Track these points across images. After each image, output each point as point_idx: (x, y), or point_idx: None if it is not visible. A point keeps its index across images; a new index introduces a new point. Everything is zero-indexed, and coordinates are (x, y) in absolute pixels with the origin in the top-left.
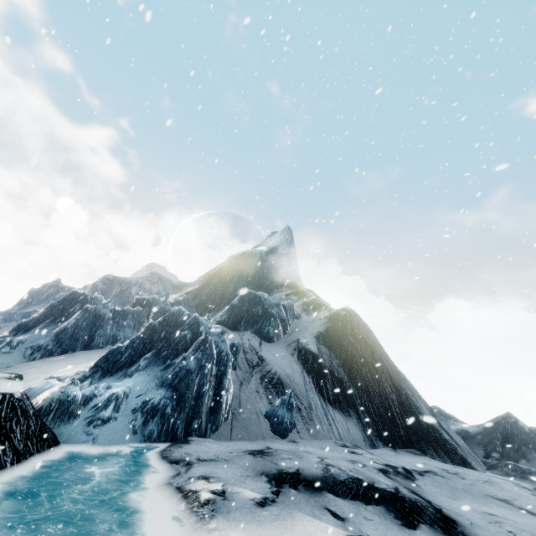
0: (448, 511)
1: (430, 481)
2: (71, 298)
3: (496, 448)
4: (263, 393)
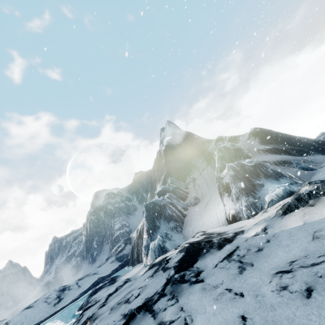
0: None
1: None
2: (148, 207)
3: None
4: (285, 167)
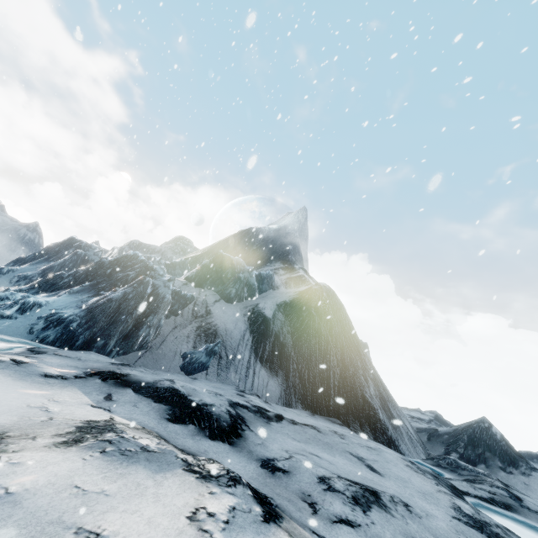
0: (253, 434)
1: (294, 428)
2: (68, 243)
3: (457, 449)
4: (193, 338)
